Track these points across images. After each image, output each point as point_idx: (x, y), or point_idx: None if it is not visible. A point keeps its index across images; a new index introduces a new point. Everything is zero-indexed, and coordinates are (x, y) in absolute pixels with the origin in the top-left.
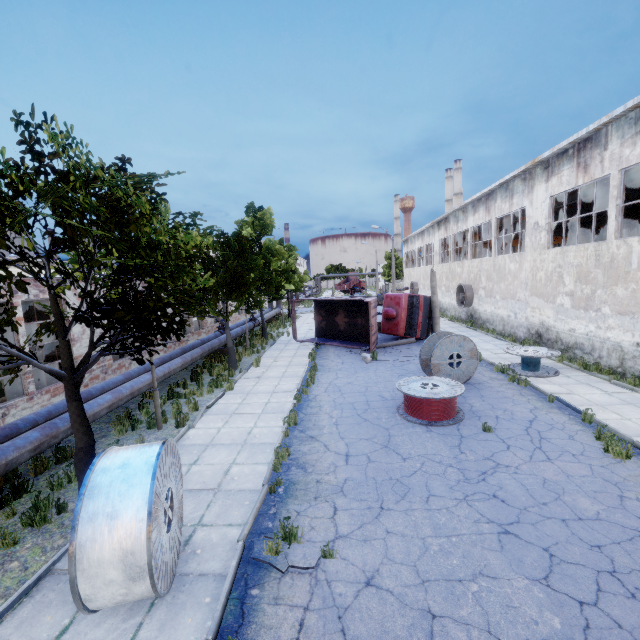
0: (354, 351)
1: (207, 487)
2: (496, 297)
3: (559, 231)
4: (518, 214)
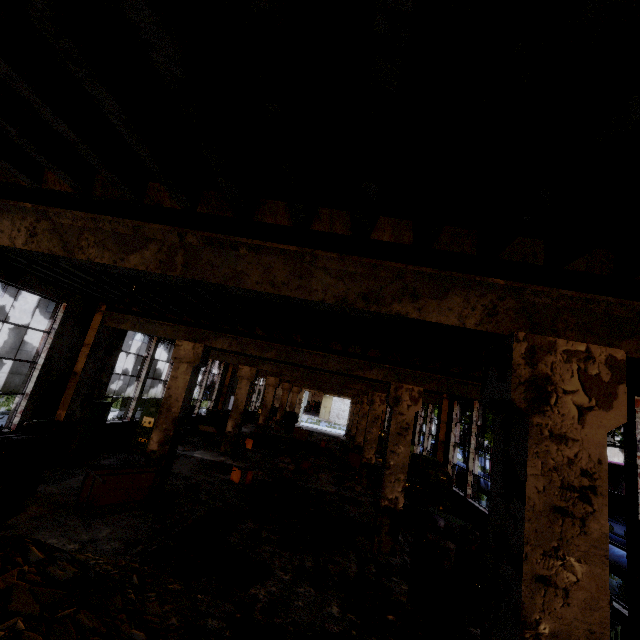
0: (609, 519)
1: None
2: None
3: None
4: None
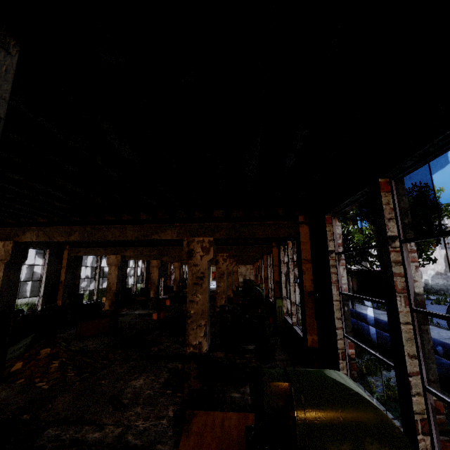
0: None
1: (446, 337)
2: (447, 274)
3: (447, 240)
4: (442, 227)
